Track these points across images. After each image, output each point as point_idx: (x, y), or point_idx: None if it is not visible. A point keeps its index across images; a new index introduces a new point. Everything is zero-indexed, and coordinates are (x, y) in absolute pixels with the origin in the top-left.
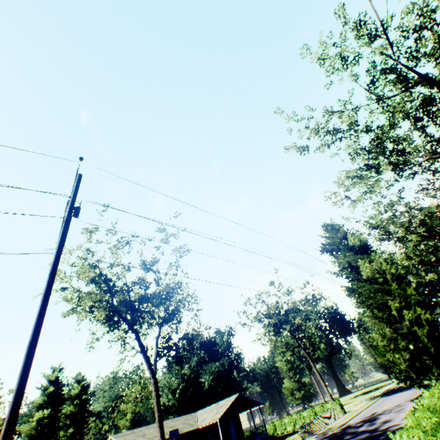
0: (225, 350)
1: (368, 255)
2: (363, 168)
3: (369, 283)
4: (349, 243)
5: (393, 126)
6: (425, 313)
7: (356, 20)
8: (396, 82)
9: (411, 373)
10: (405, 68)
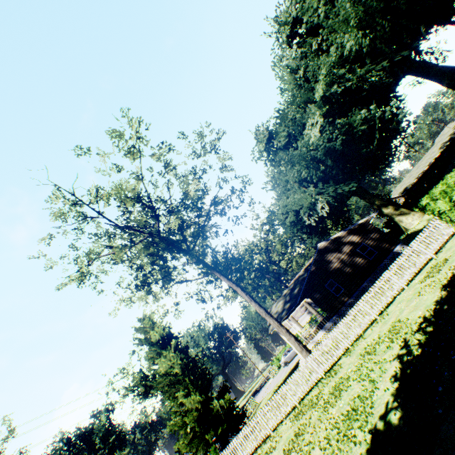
0: (105, 434)
1: (166, 349)
2: (140, 286)
3: (166, 377)
4: (155, 336)
5: (141, 265)
6: (197, 396)
7: (72, 205)
8: (120, 250)
9: (193, 449)
10: (131, 230)
